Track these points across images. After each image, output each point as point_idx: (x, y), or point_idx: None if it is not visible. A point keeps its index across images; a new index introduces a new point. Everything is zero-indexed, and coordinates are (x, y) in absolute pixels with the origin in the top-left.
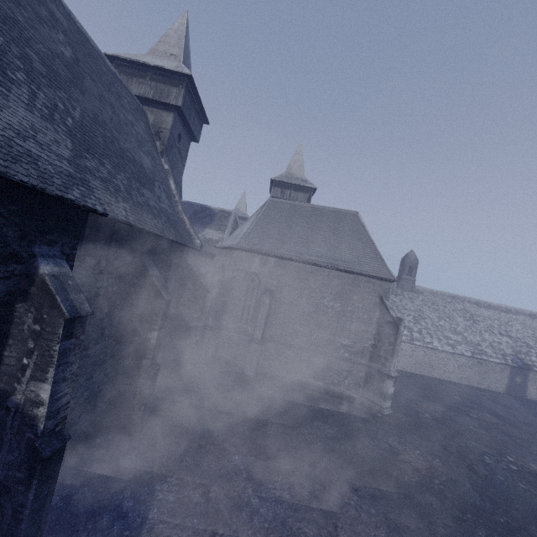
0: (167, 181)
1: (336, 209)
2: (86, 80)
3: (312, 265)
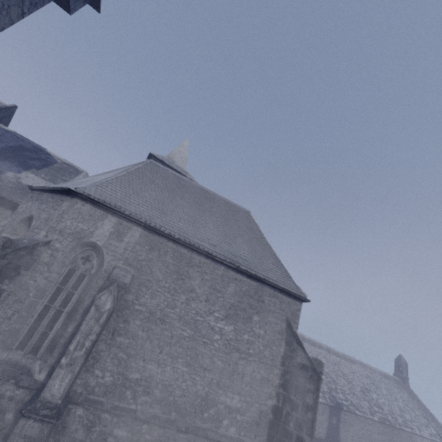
0: None
1: (227, 200)
2: None
3: (202, 254)
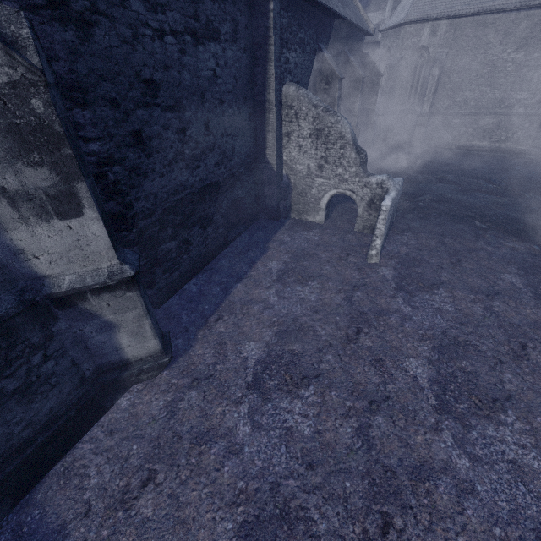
0: None
1: None
2: None
3: (494, 13)
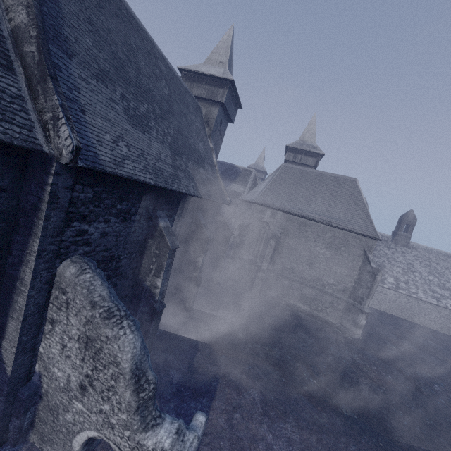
0: (211, 156)
1: (337, 175)
2: (174, 104)
3: (311, 220)
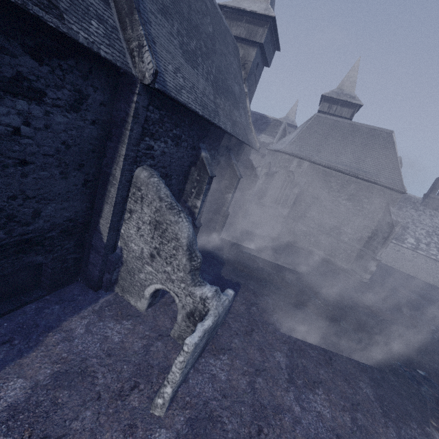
0: (245, 101)
1: (372, 127)
2: (216, 43)
3: (337, 171)
